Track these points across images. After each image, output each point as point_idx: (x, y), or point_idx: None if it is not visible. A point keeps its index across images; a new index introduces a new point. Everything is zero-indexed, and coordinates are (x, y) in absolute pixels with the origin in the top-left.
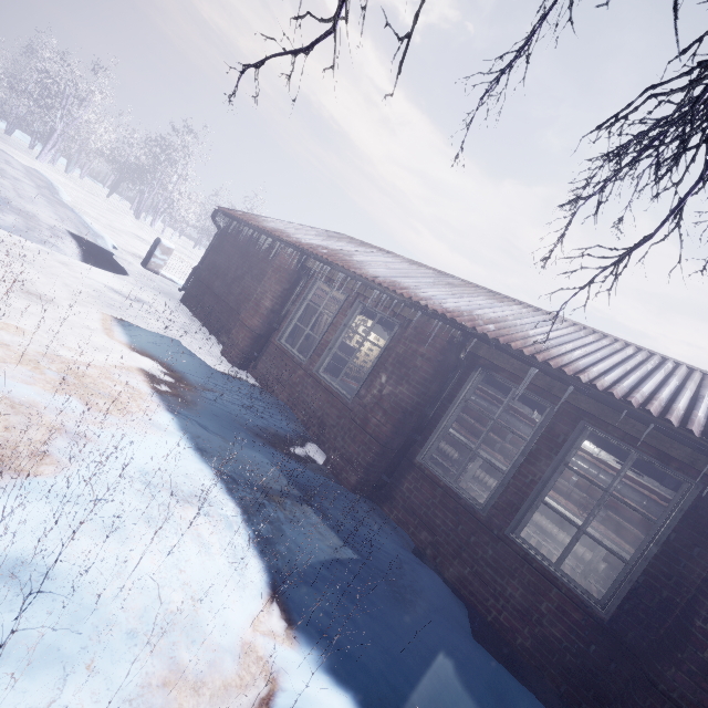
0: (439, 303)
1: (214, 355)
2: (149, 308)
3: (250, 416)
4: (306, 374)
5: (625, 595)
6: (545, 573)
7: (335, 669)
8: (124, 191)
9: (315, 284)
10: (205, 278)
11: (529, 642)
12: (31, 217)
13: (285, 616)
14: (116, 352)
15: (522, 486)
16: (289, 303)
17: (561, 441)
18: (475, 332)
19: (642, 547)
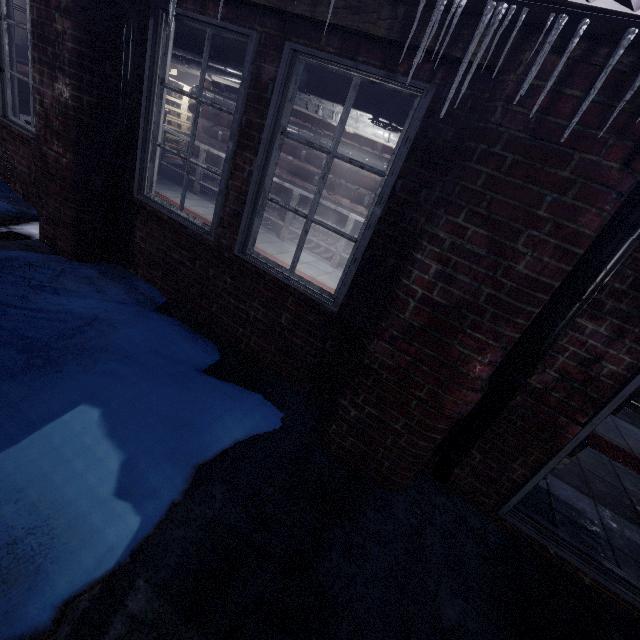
0: None
1: None
2: None
3: None
4: None
5: (353, 279)
6: (278, 284)
7: None
8: None
9: None
10: None
11: (277, 357)
12: None
13: None
14: None
15: (242, 185)
16: None
17: (270, 96)
18: None
19: (369, 214)
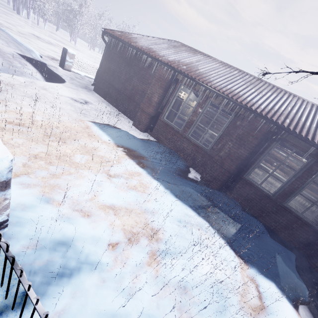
0: (259, 106)
1: (132, 128)
2: (91, 105)
3: (170, 165)
4: (182, 136)
5: None
6: (297, 217)
7: (262, 272)
8: None
9: (180, 87)
10: (106, 78)
11: (286, 234)
12: None
13: (240, 258)
14: (113, 150)
15: (292, 188)
16: (166, 99)
17: (314, 173)
18: (282, 126)
19: None
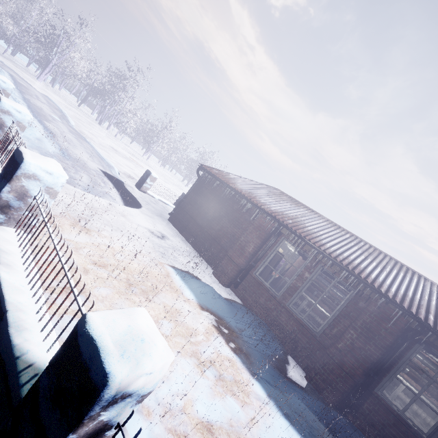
0: (389, 288)
1: (212, 279)
2: (168, 240)
3: (266, 349)
4: (280, 305)
5: None
6: None
7: None
8: (82, 97)
9: (282, 241)
10: (189, 210)
11: None
12: (85, 166)
13: None
14: (198, 315)
15: None
16: (264, 251)
17: None
18: (427, 324)
19: None
